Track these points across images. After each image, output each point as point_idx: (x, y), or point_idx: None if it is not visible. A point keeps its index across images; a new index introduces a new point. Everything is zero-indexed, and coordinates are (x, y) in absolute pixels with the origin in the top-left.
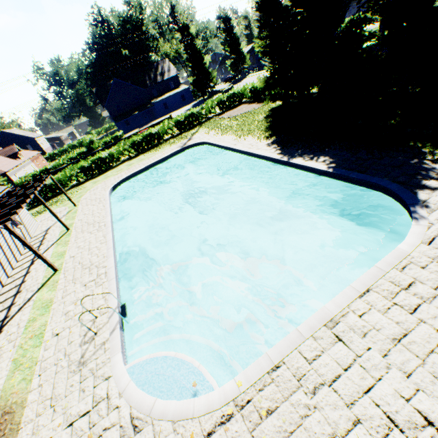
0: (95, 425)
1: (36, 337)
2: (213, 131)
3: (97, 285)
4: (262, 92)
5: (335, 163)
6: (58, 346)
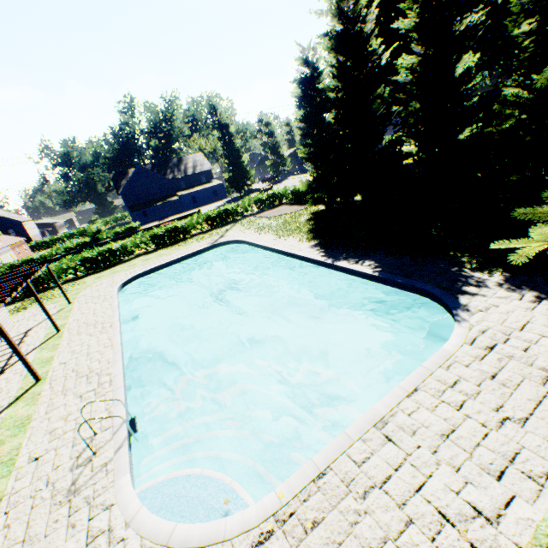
0: None
1: (3, 464)
2: (250, 230)
3: (98, 395)
4: (304, 195)
5: (381, 268)
6: (37, 473)
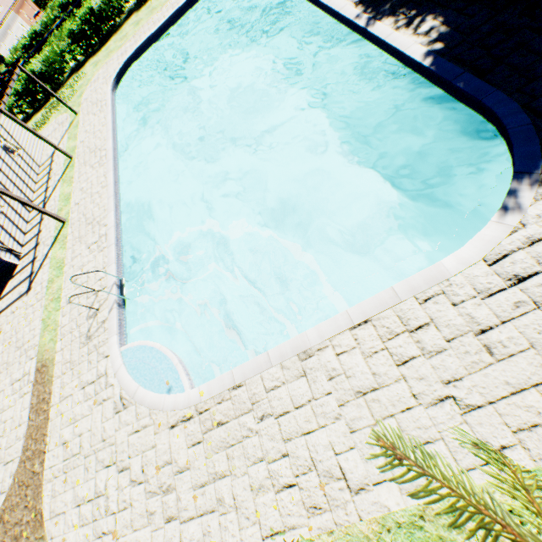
0: (98, 394)
1: (56, 300)
2: None
3: (99, 250)
4: None
5: (446, 41)
6: (72, 315)
